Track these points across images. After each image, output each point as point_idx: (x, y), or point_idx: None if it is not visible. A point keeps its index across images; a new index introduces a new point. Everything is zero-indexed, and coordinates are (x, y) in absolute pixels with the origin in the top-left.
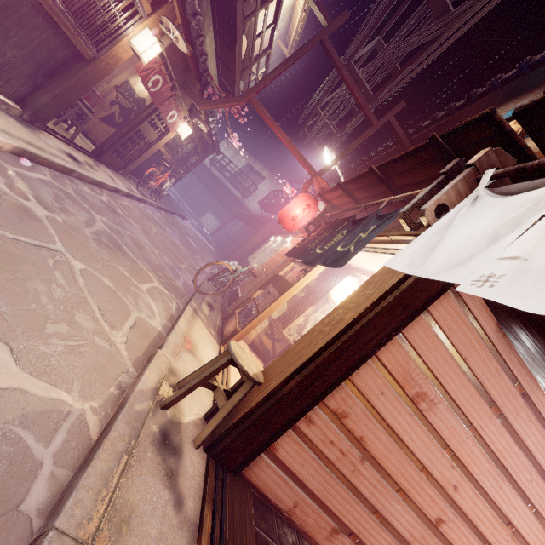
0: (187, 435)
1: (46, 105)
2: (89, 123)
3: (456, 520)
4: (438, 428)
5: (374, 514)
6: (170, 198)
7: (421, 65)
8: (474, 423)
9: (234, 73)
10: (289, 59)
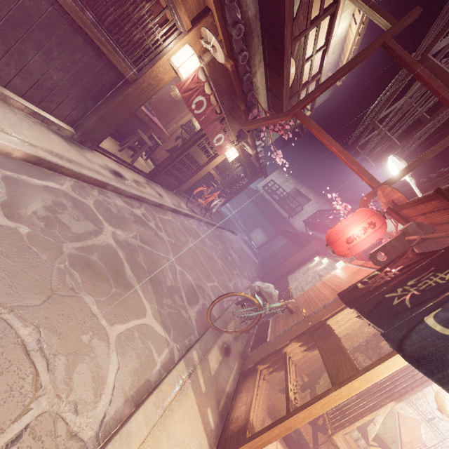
0: None
1: (94, 126)
2: (159, 154)
3: None
4: None
5: None
6: (225, 216)
7: None
8: None
9: (282, 99)
10: (342, 68)
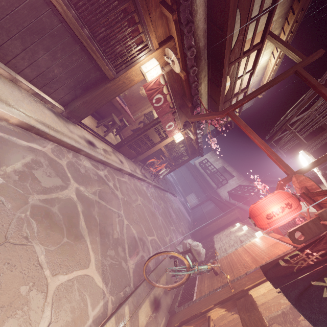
0: None
1: (79, 107)
2: (126, 132)
3: None
4: None
5: None
6: (168, 181)
7: None
8: None
9: (218, 103)
10: (265, 85)
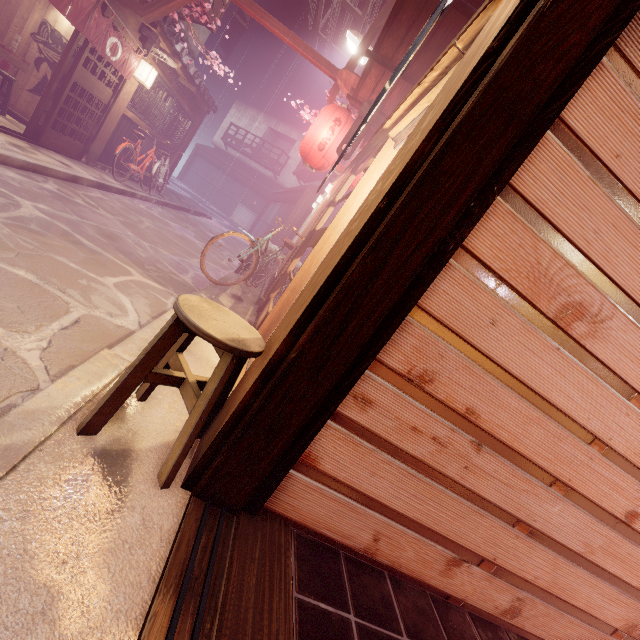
0: (145, 469)
1: None
2: (20, 101)
3: None
4: (613, 365)
5: (515, 527)
6: (182, 196)
7: None
8: None
9: None
10: None
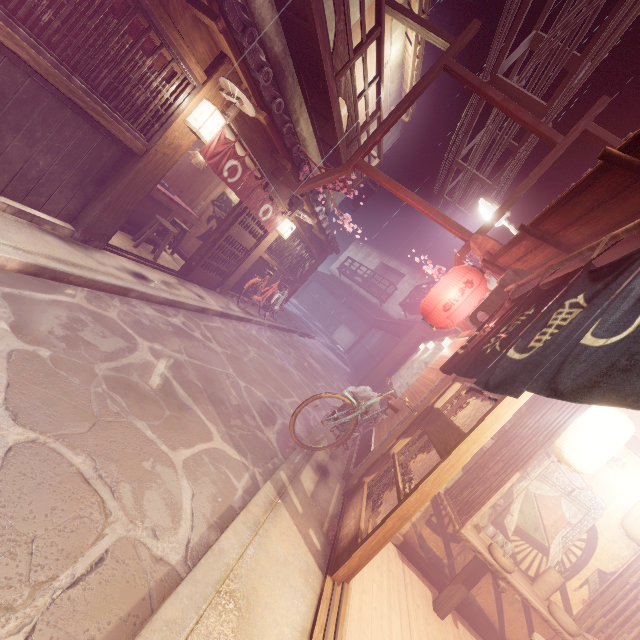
0: None
1: (99, 217)
2: (188, 244)
3: None
4: None
5: None
6: (293, 316)
7: (639, 2)
8: None
9: (338, 149)
10: (402, 102)
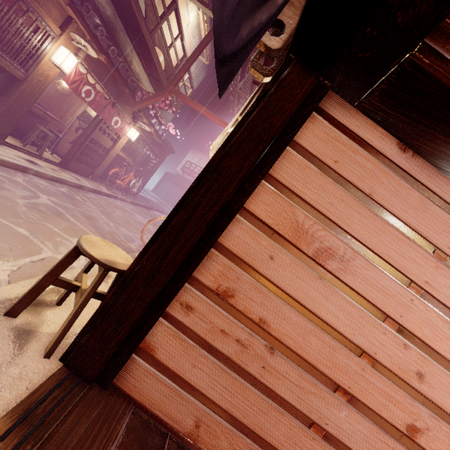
0: (39, 344)
1: None
2: (63, 148)
3: (439, 426)
4: (364, 293)
5: (311, 428)
6: (150, 200)
7: None
8: (415, 279)
9: (161, 81)
10: (194, 52)
